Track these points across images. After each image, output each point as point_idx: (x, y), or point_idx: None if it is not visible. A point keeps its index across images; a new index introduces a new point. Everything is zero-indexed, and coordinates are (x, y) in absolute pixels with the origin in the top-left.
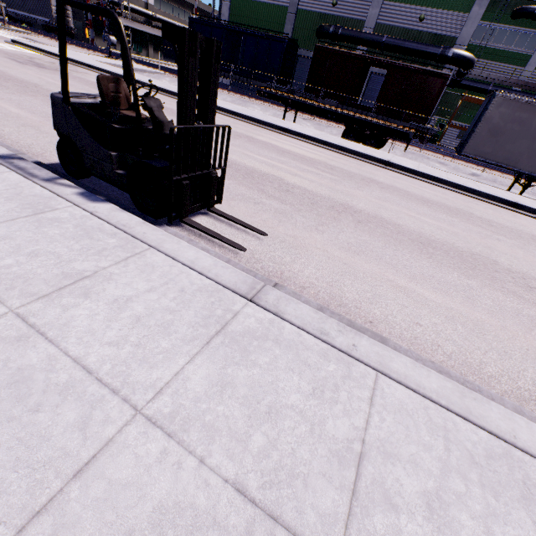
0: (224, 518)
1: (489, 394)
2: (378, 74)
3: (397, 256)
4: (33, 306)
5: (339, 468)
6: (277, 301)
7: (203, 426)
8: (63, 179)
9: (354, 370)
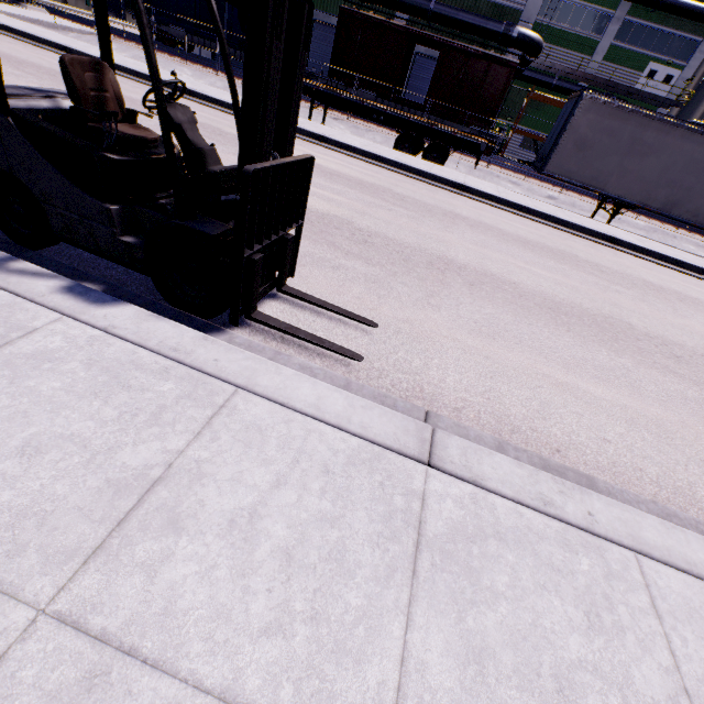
0: None
1: None
2: (426, 57)
3: (536, 334)
4: (84, 585)
5: None
6: (465, 458)
7: None
8: (19, 260)
9: (610, 559)
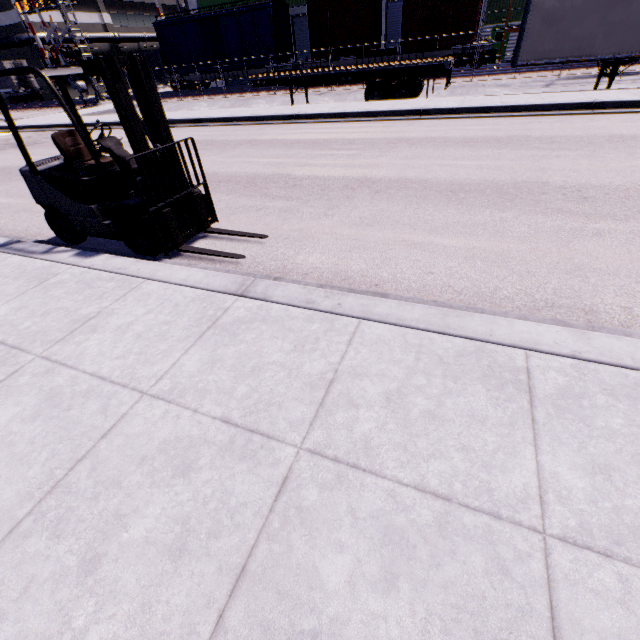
0: (212, 438)
1: (492, 313)
2: (397, 1)
3: (418, 214)
4: (54, 349)
5: (311, 392)
6: (266, 289)
7: (196, 391)
8: (59, 247)
9: (337, 324)
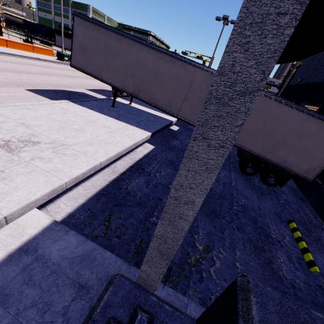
0: None
1: None
2: None
3: None
4: None
5: None
6: None
7: None
8: None
9: None
